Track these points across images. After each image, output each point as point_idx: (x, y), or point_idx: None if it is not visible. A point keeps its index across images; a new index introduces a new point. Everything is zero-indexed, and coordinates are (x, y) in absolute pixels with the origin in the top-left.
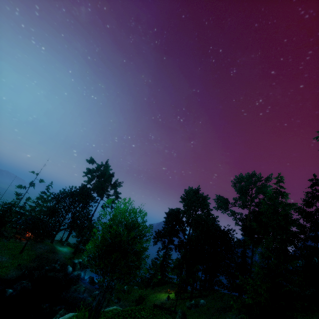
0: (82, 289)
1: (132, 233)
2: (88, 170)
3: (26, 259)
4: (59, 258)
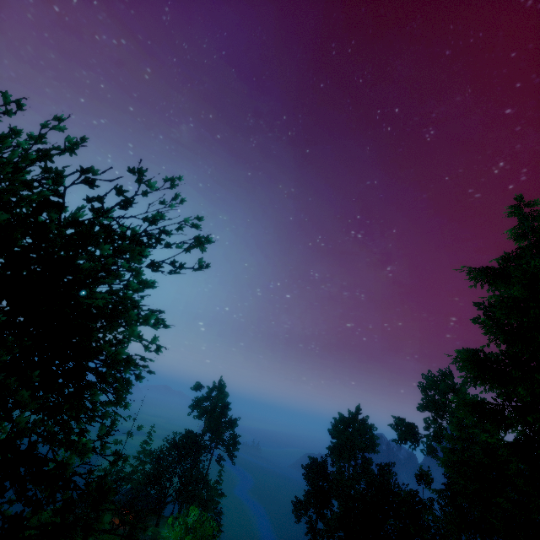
0: None
1: None
2: (195, 402)
3: None
4: None
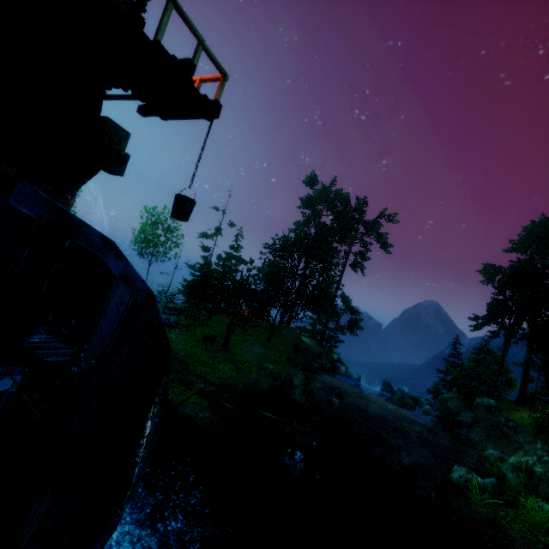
0: (411, 402)
1: None
2: (310, 199)
3: (285, 352)
4: (316, 352)
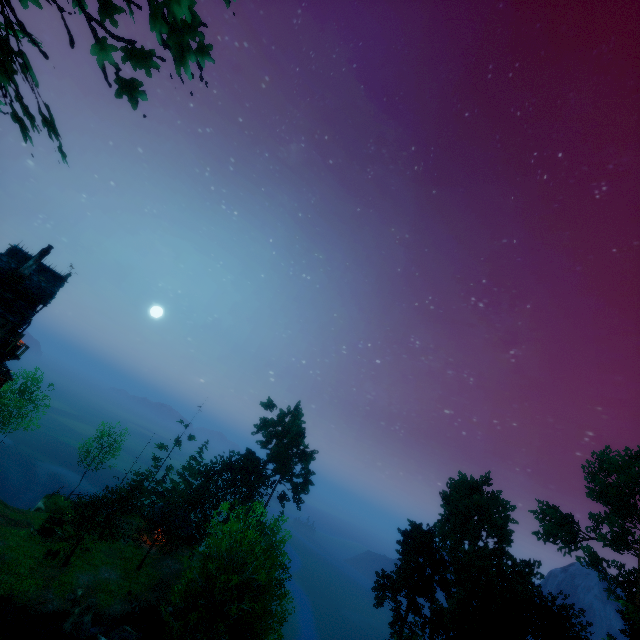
0: None
1: (233, 578)
2: (263, 422)
3: (143, 584)
4: None
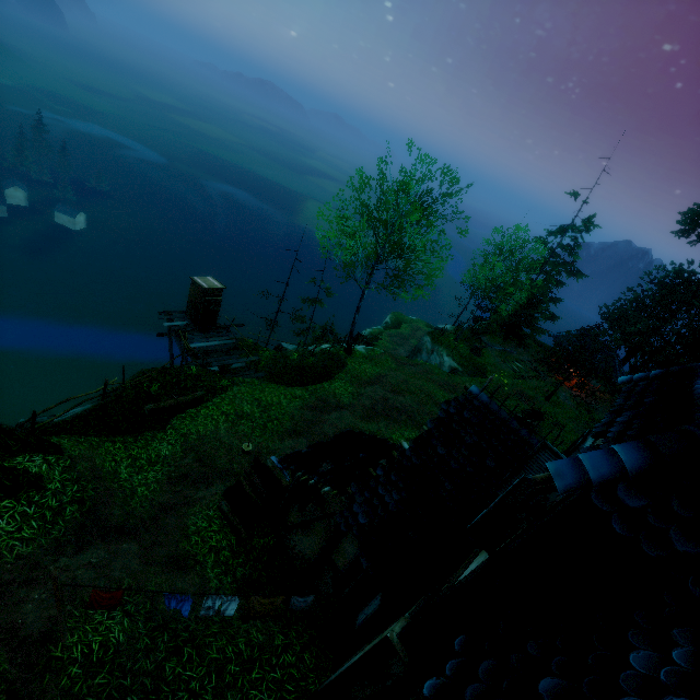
0: None
1: None
2: None
3: None
4: None
